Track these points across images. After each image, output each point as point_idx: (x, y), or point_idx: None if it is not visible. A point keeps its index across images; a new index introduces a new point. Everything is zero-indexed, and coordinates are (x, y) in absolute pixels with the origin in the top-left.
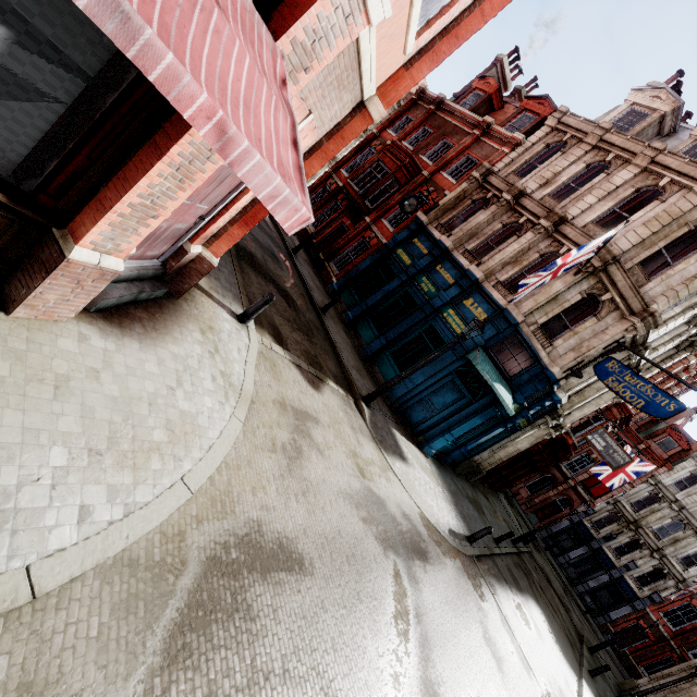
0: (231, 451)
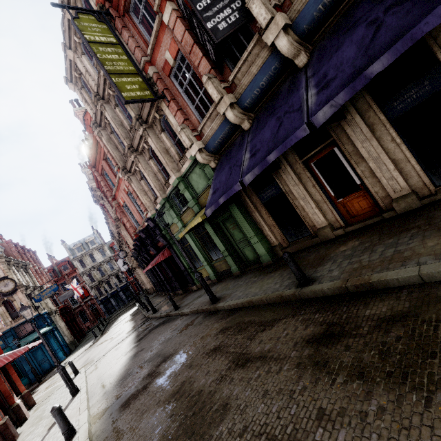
0: None
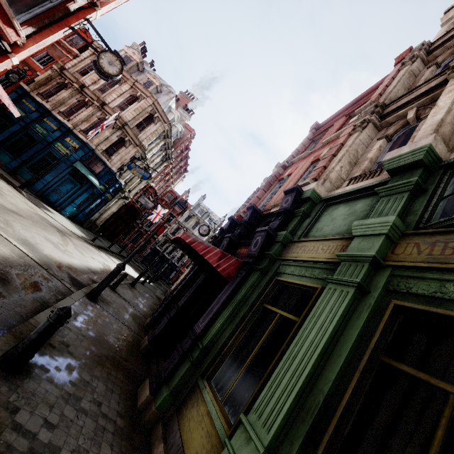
0: None
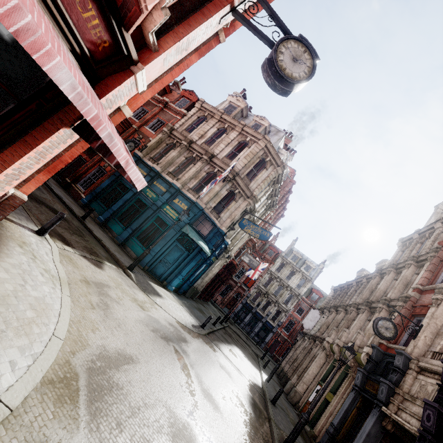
0: (71, 314)
